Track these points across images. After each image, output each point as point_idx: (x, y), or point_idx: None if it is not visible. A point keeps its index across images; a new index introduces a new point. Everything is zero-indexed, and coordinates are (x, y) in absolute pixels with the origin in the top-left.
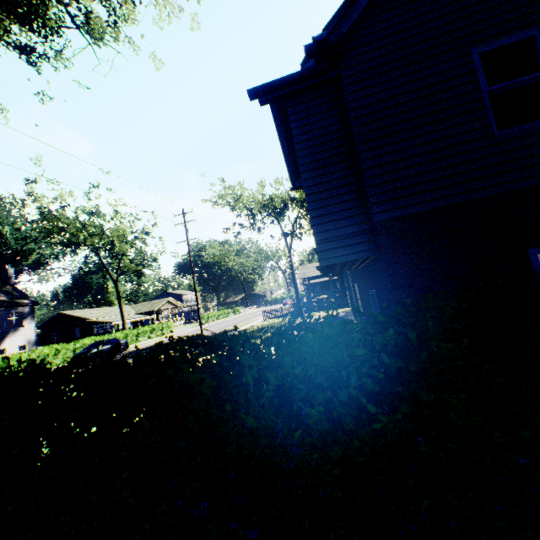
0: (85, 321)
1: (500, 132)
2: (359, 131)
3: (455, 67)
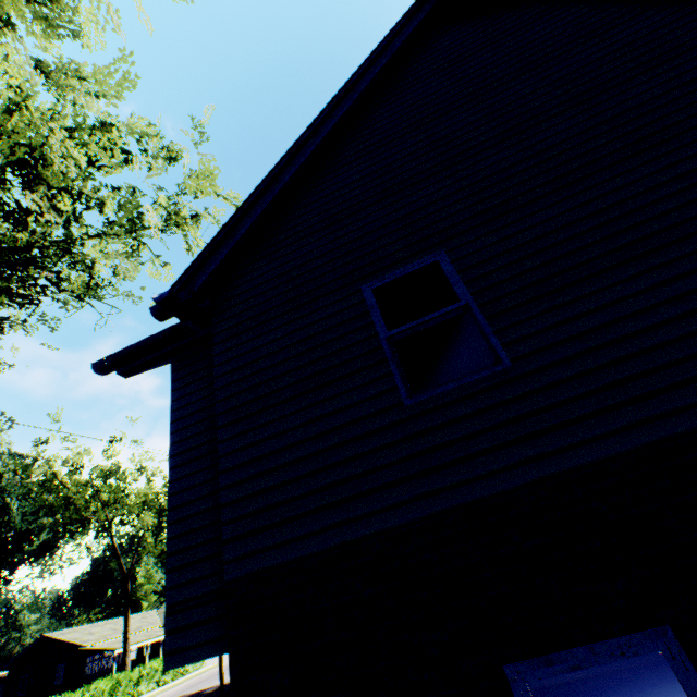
0: (76, 648)
1: (412, 398)
2: (221, 408)
3: (344, 308)
